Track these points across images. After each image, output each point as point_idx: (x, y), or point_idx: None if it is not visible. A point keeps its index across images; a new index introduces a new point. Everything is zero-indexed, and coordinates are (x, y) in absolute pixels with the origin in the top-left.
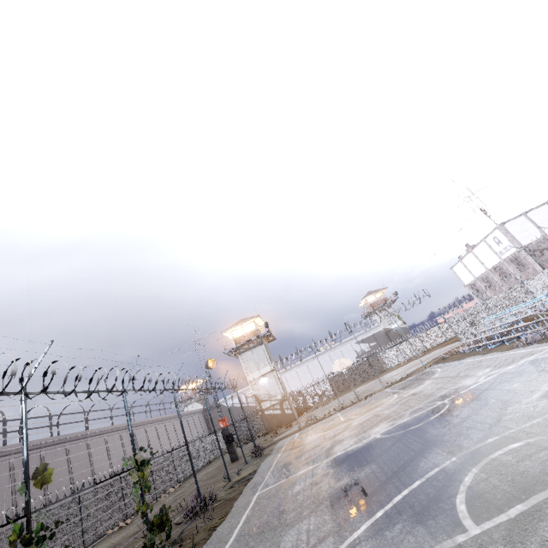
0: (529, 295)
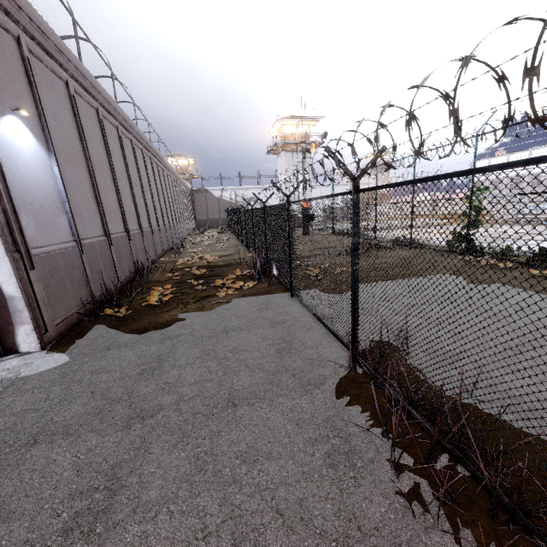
0: (542, 205)
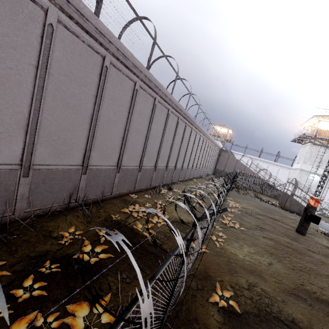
0: None
